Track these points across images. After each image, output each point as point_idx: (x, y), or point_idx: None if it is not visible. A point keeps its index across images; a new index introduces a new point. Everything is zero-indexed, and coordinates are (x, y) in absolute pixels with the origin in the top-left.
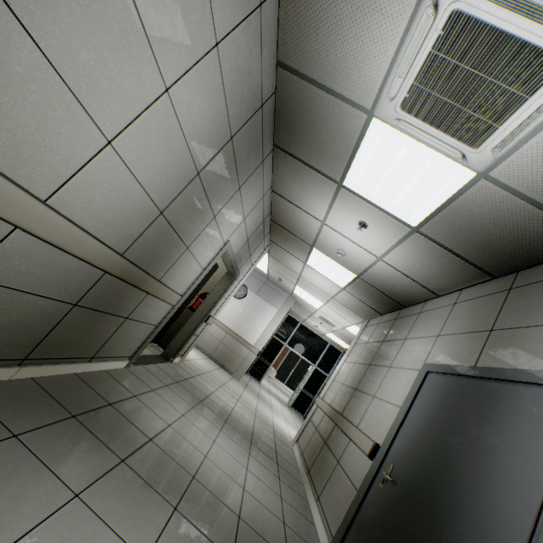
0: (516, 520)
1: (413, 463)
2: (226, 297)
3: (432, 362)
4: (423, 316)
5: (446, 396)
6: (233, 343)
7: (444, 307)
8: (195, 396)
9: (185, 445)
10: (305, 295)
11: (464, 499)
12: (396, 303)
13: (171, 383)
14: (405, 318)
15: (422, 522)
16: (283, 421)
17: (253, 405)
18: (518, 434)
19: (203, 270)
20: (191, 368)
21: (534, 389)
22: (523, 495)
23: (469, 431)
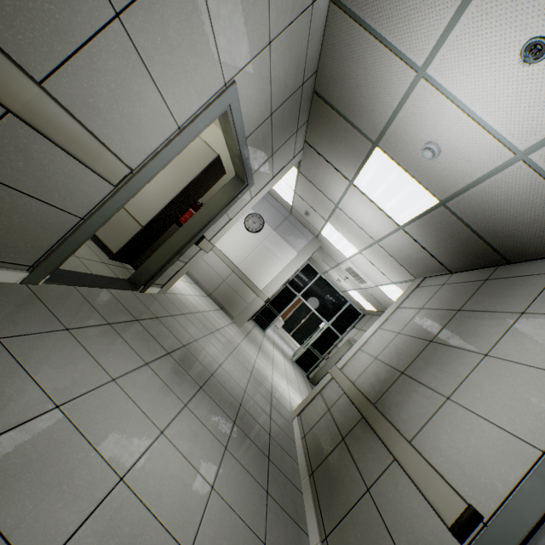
0: None
1: None
2: (230, 216)
3: None
4: None
5: None
6: (239, 284)
7: None
8: (161, 345)
9: (73, 456)
10: (336, 238)
11: None
12: (496, 255)
13: (123, 320)
14: (515, 280)
15: None
16: (284, 381)
17: (250, 359)
18: None
19: (179, 130)
20: (174, 304)
21: None
22: None
23: None
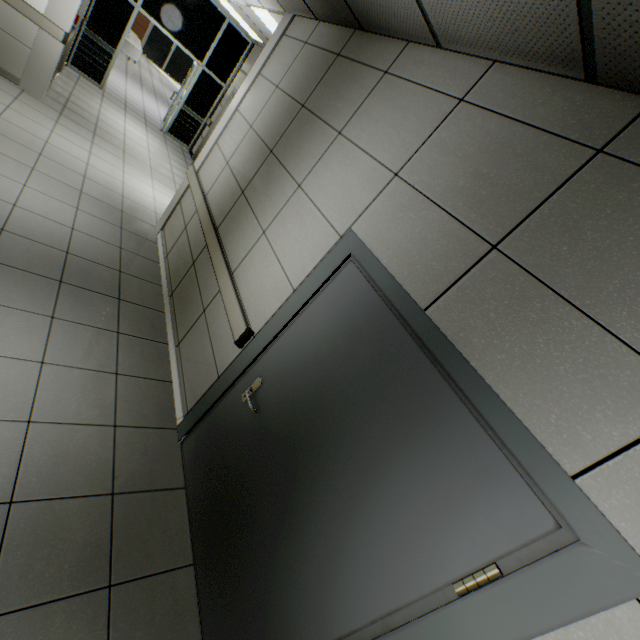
0: (370, 592)
1: (285, 404)
2: None
3: (364, 237)
4: (389, 93)
5: (361, 335)
6: None
7: (436, 96)
8: None
9: None
10: None
11: (326, 510)
12: (350, 14)
13: None
14: (356, 70)
15: (274, 488)
16: (147, 179)
17: (77, 166)
18: (430, 499)
19: None
20: None
21: (495, 451)
22: (393, 576)
23: (368, 427)
